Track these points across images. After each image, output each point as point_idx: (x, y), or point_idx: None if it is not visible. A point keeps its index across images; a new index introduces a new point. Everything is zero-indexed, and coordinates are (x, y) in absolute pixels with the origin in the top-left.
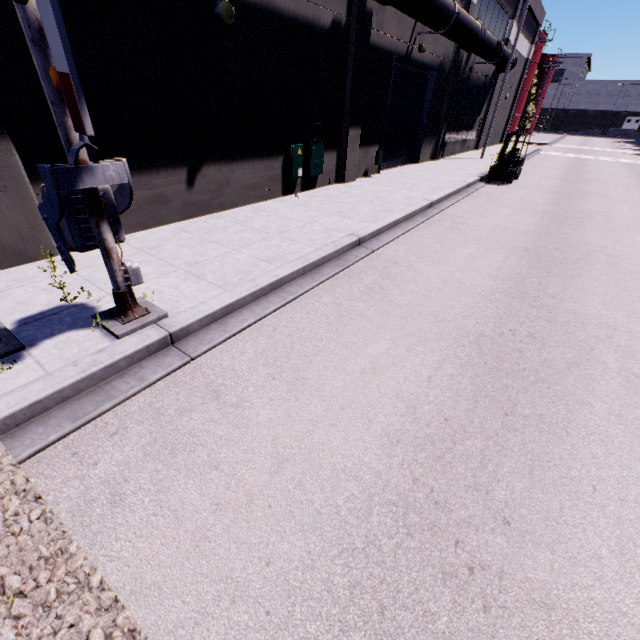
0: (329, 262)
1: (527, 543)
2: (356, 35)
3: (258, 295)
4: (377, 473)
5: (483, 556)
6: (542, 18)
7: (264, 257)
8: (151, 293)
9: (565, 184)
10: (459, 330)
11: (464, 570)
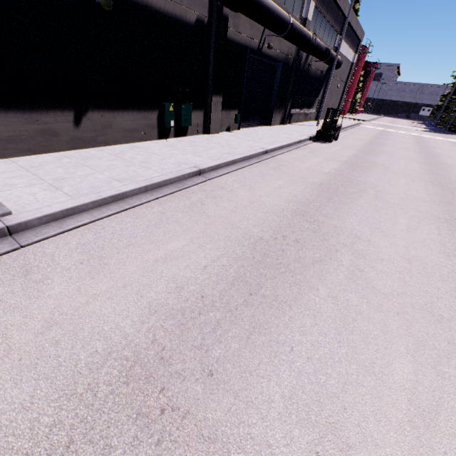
0: (171, 184)
1: (219, 390)
2: (216, 31)
3: (100, 203)
4: (126, 335)
5: (178, 400)
6: (362, 36)
7: (118, 178)
8: (11, 197)
9: (368, 145)
10: (245, 235)
11: (157, 411)
